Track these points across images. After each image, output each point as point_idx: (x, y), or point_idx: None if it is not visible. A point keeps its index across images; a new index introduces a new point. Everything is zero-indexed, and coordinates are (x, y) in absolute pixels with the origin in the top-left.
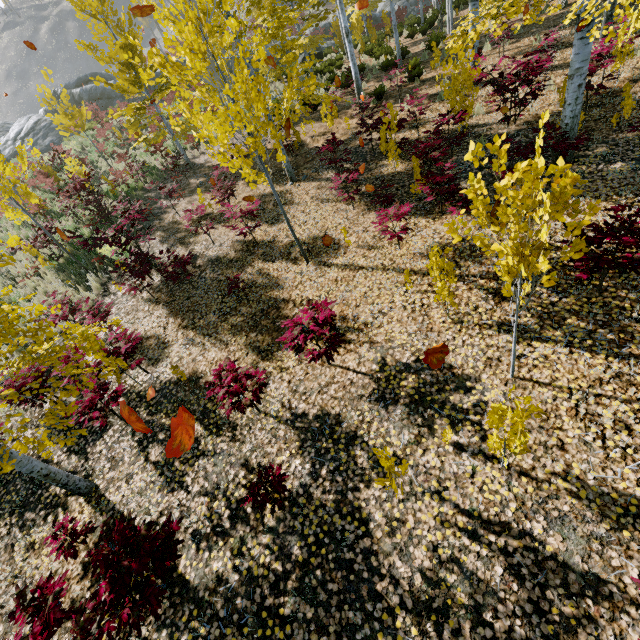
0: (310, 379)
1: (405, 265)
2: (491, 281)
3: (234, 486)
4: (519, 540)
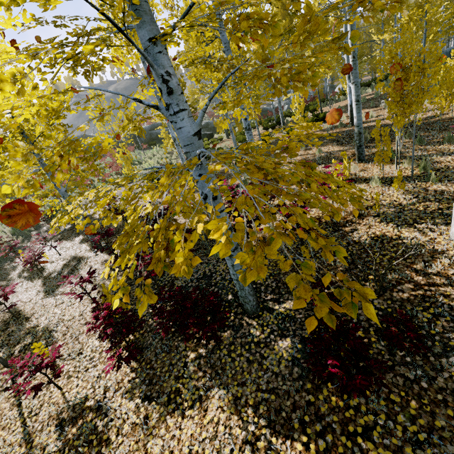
0: None
1: (38, 425)
2: None
3: None
4: None
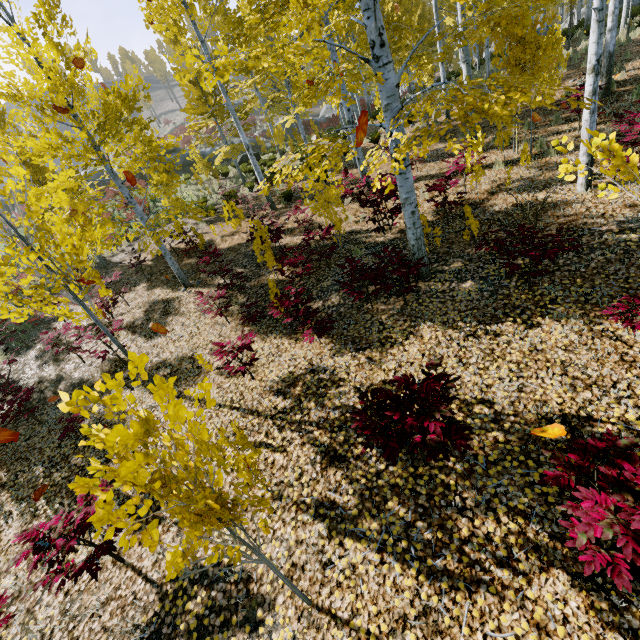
0: (91, 589)
1: (252, 402)
2: (326, 433)
3: None
4: None
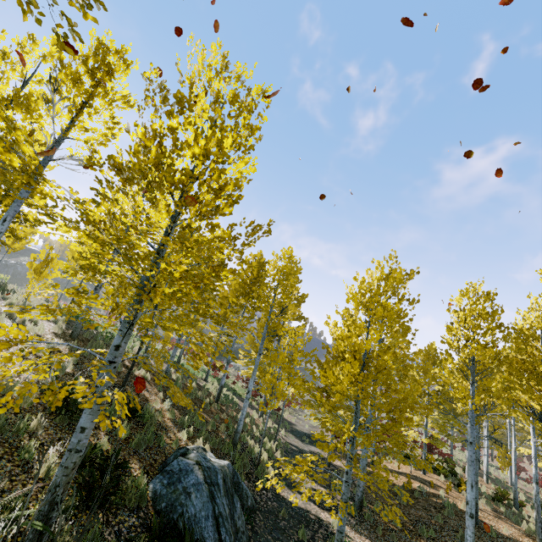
0: None
1: None
2: None
3: None
4: None
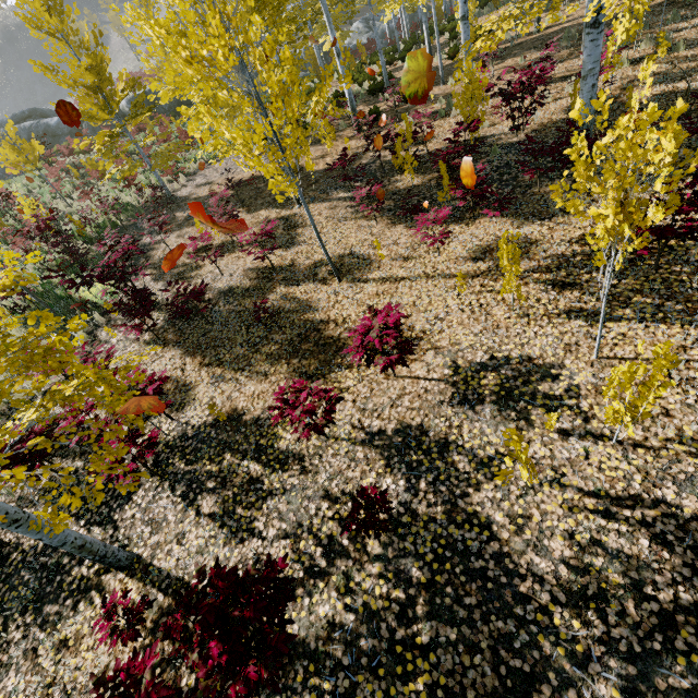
0: (378, 395)
1: (450, 270)
2: (545, 274)
3: (319, 521)
4: (655, 509)
